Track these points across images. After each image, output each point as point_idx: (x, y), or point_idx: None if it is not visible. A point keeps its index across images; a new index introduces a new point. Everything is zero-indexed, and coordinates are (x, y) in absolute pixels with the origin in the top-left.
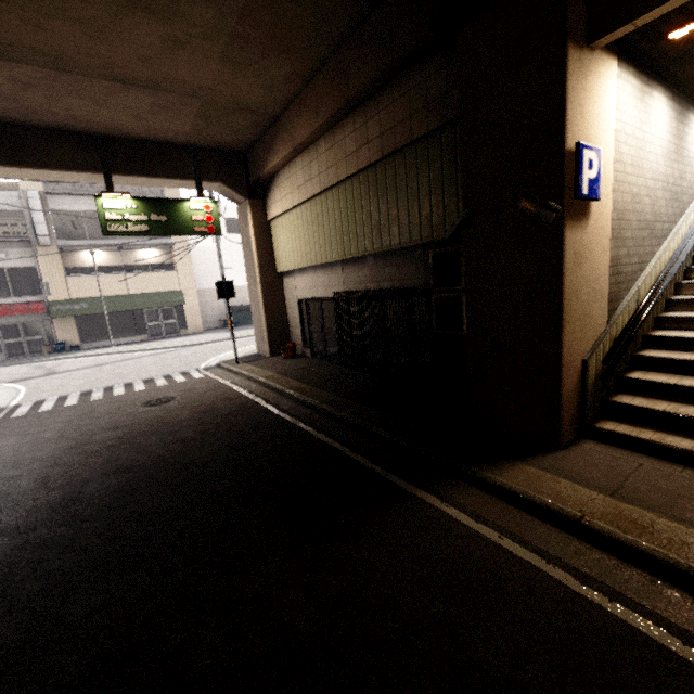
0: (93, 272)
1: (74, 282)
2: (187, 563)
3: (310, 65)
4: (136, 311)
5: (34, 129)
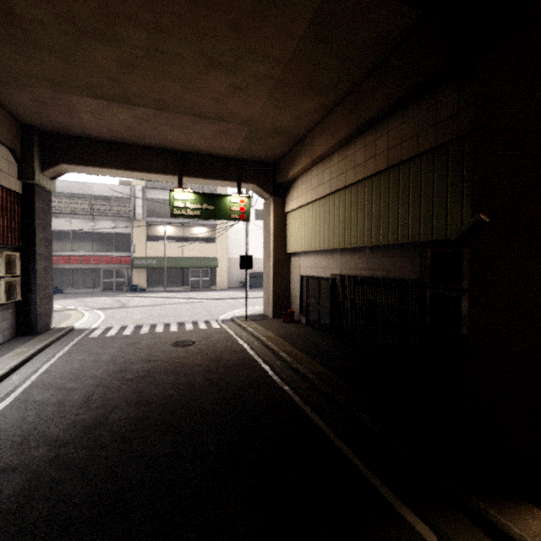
0: (163, 240)
1: (150, 245)
2: (164, 530)
3: (333, 99)
4: (184, 269)
5: (142, 147)
